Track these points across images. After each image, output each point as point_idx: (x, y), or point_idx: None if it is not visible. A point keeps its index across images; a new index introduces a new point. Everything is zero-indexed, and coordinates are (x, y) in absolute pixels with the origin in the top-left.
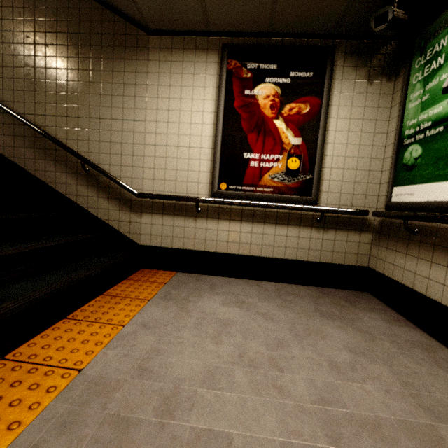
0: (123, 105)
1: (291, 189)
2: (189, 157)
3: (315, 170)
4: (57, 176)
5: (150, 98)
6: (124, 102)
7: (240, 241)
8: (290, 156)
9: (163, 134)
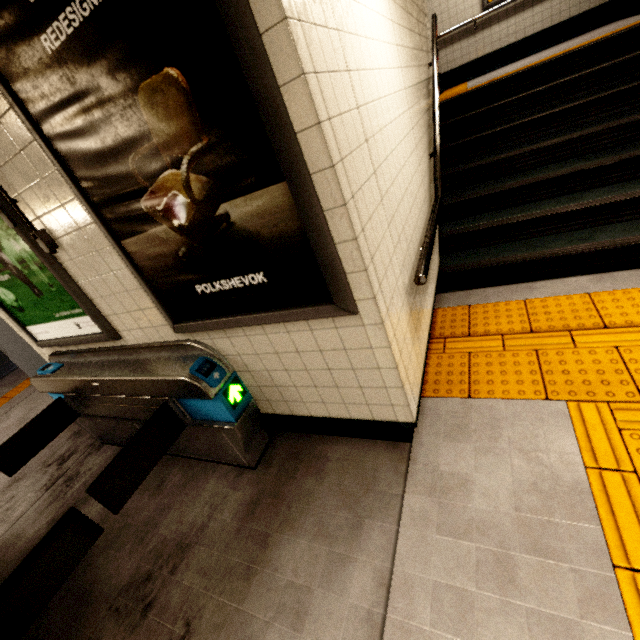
0: None
1: None
2: None
3: None
4: None
5: None
6: None
7: (508, 34)
8: None
9: None
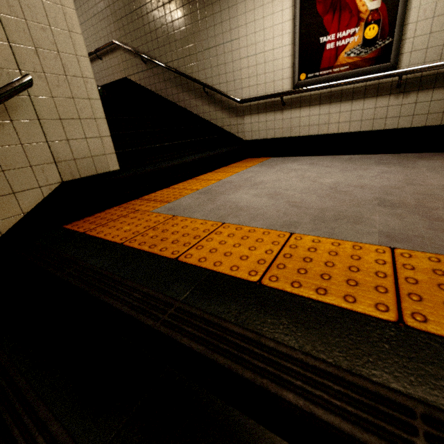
0: (222, 30)
1: (368, 60)
2: (273, 59)
3: (395, 31)
4: (190, 102)
5: (240, 16)
6: (223, 28)
7: (319, 123)
8: (367, 25)
9: (252, 45)
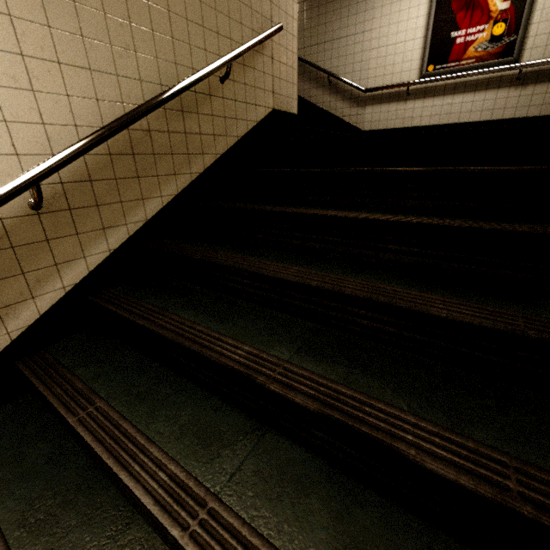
0: (356, 22)
1: (493, 55)
2: (404, 51)
3: (519, 29)
4: (310, 91)
5: (376, 9)
6: (357, 19)
7: (441, 113)
8: (495, 23)
9: (384, 36)
